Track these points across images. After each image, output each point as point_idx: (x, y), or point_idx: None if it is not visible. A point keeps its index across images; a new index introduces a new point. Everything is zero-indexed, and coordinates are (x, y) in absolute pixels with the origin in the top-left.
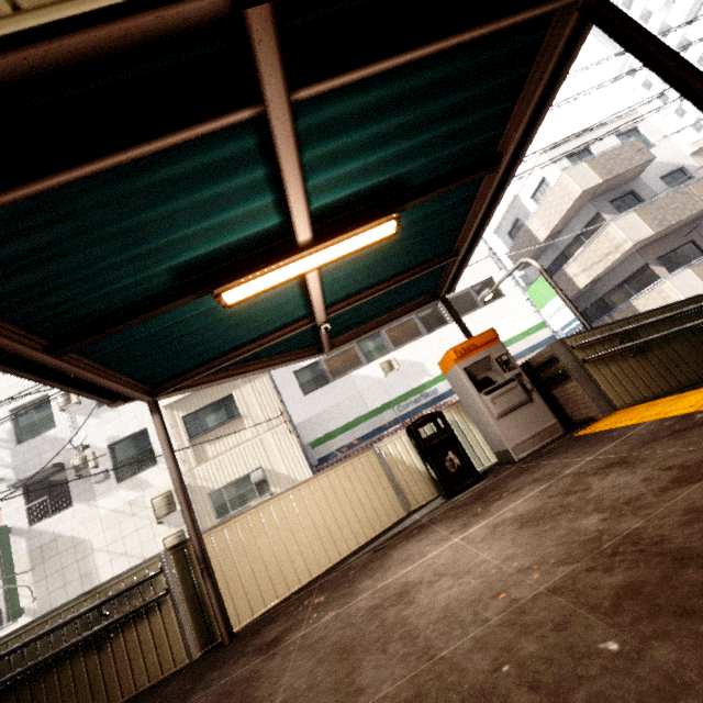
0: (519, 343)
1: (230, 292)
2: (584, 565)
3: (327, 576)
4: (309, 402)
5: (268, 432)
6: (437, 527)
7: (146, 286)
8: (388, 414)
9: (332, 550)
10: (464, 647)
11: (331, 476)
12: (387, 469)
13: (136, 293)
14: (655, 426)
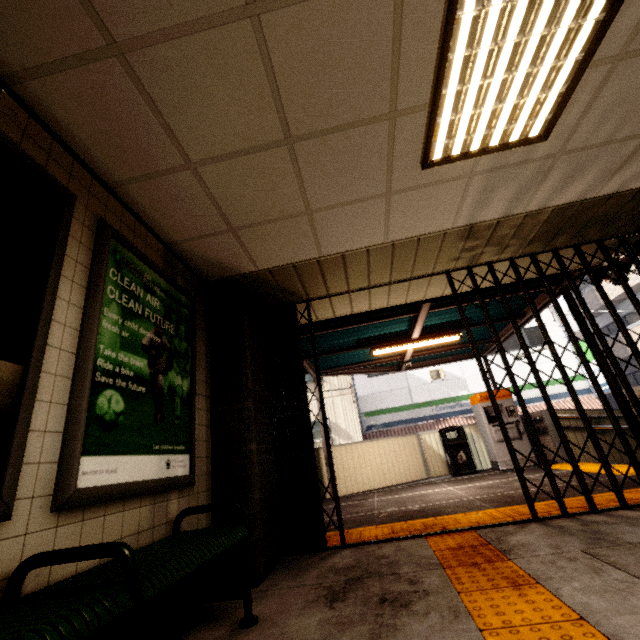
0: (554, 386)
1: (377, 352)
2: (487, 496)
3: (380, 489)
4: (370, 383)
5: (339, 396)
6: (443, 484)
7: (345, 342)
8: (426, 410)
9: (382, 480)
10: (442, 503)
11: (389, 441)
12: (421, 449)
13: (340, 344)
14: (565, 472)
